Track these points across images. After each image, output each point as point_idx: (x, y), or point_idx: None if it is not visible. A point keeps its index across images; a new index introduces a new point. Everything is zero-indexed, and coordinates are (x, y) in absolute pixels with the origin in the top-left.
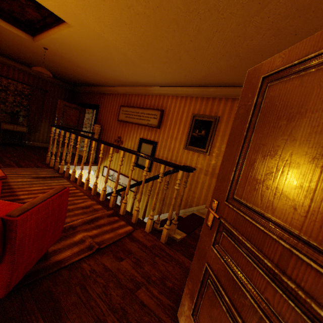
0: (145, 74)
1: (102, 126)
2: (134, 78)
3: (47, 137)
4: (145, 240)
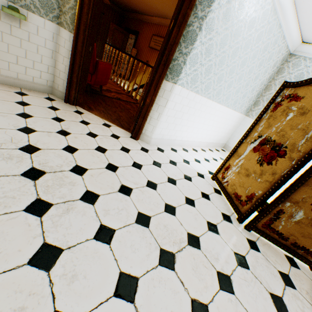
0: (169, 10)
1: (138, 51)
2: (163, 12)
3: (100, 54)
4: None
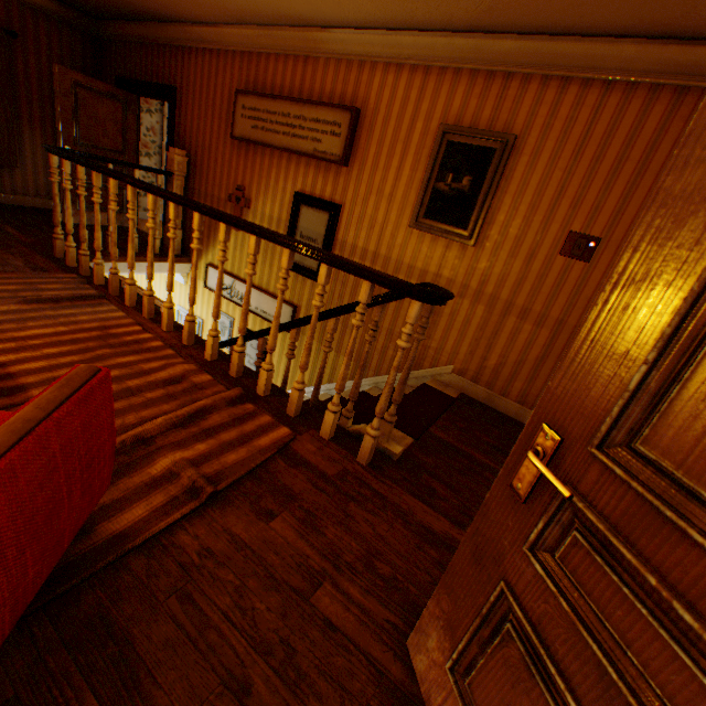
0: None
1: (192, 155)
2: None
3: (47, 182)
4: (321, 462)
